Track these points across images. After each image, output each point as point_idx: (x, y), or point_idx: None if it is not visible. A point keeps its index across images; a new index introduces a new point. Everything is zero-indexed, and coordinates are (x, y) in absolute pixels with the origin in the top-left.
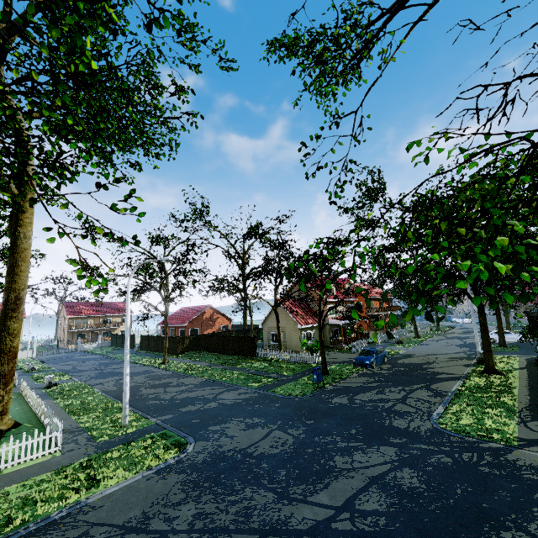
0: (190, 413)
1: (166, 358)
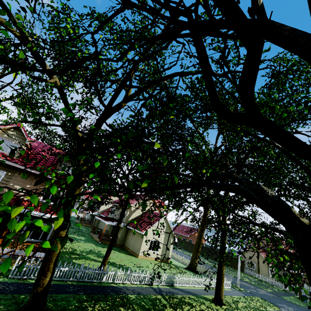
0: (256, 292)
1: None
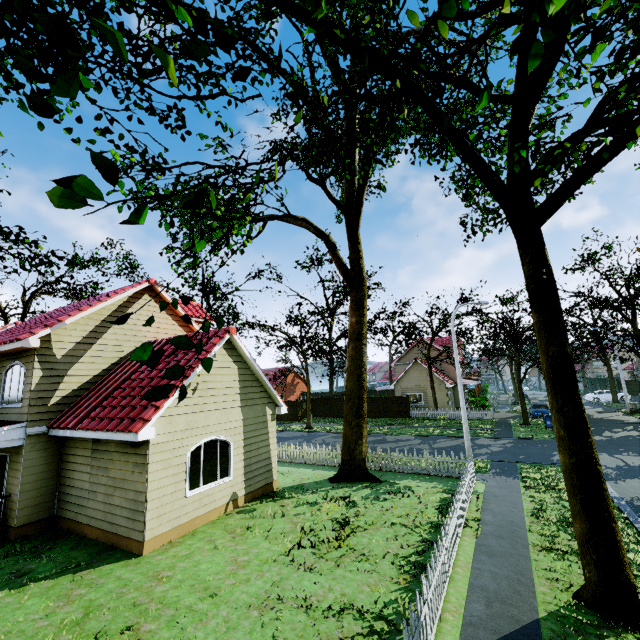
0: (495, 453)
1: (311, 422)
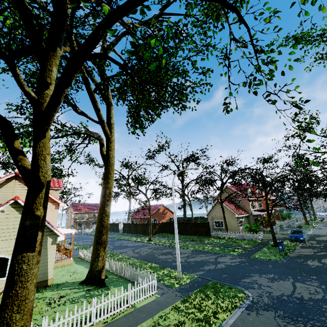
0: (213, 270)
1: (151, 237)
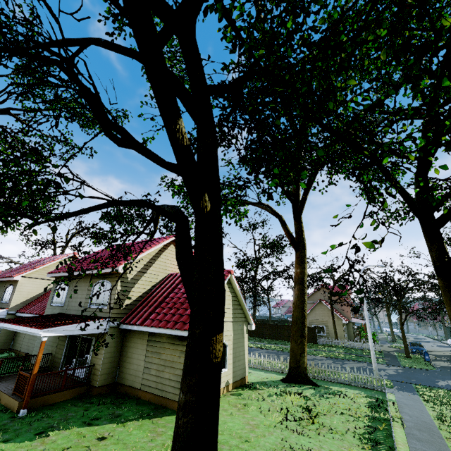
0: (392, 375)
1: None
